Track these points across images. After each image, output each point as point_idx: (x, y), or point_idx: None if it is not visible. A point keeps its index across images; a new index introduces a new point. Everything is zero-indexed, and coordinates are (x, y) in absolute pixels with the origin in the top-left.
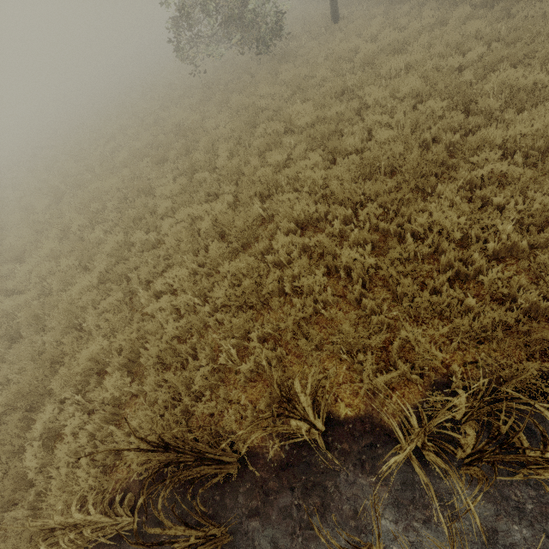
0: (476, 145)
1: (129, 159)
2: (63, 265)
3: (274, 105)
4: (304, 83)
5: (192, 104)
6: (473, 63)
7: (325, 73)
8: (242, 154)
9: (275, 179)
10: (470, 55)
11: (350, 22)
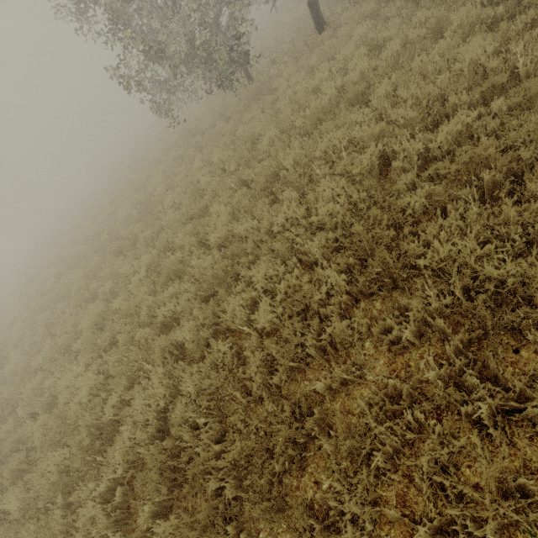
0: (354, 444)
1: (109, 236)
2: (2, 400)
3: (209, 191)
4: (247, 154)
5: (167, 165)
6: (451, 146)
7: (272, 135)
8: (146, 284)
9: (144, 356)
10: (438, 137)
11: (341, 25)
